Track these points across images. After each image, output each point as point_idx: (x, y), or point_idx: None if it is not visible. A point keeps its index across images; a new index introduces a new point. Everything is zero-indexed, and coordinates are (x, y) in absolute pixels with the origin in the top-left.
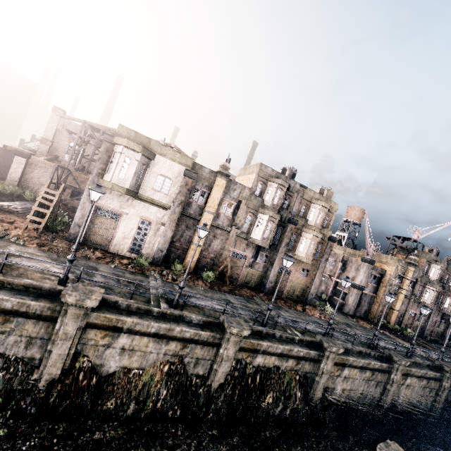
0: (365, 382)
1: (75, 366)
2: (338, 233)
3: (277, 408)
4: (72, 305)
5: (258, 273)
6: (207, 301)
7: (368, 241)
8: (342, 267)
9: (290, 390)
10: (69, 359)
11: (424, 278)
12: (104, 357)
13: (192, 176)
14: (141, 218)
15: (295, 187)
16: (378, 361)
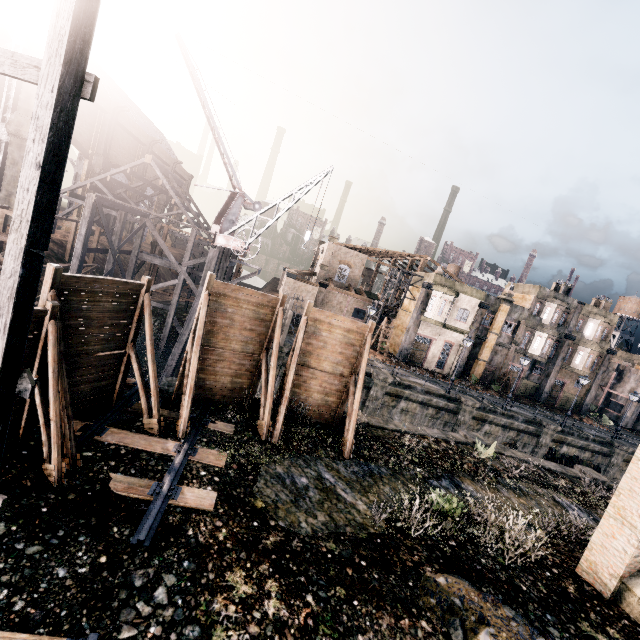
0: None
1: None
2: None
3: None
4: (469, 406)
5: (532, 384)
6: (512, 407)
7: None
8: (616, 377)
9: None
10: None
11: None
12: None
13: (486, 307)
14: (445, 342)
15: (572, 304)
16: None
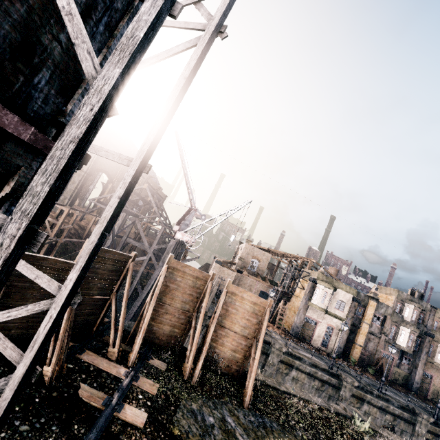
0: None
1: None
2: None
3: None
4: (349, 383)
5: (403, 372)
6: (387, 392)
7: None
8: None
9: None
10: None
11: None
12: None
13: (358, 301)
14: (327, 325)
15: (427, 307)
16: None
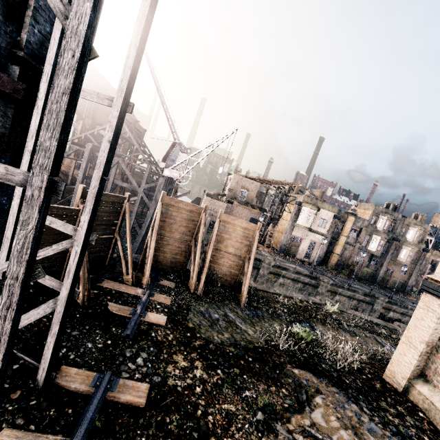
0: None
1: None
2: None
3: None
4: (325, 282)
5: (371, 270)
6: (356, 285)
7: None
8: (431, 268)
9: None
10: None
11: None
12: None
13: (338, 218)
14: (311, 240)
15: (398, 217)
16: None
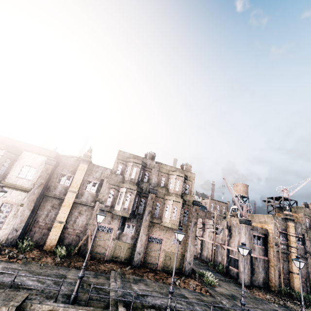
0: None
1: None
2: (233, 207)
3: None
4: None
5: (127, 245)
6: (22, 277)
7: (237, 203)
8: (228, 233)
9: None
10: None
11: (310, 233)
12: None
13: (52, 163)
14: (3, 201)
15: (151, 164)
16: None
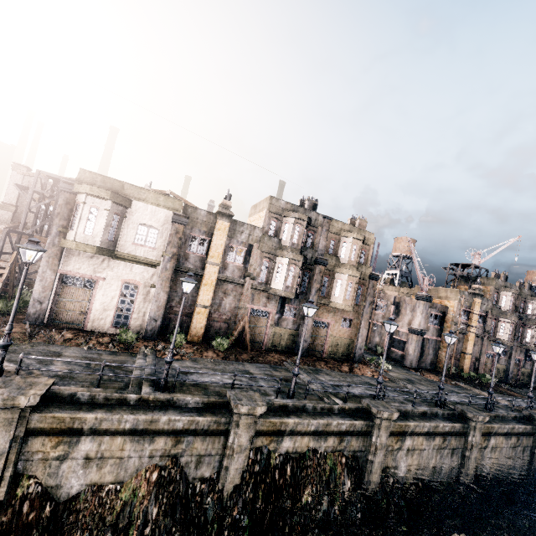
0: (436, 452)
1: (15, 493)
2: (388, 272)
3: (320, 507)
4: None
5: (287, 331)
6: (215, 376)
7: (419, 274)
8: (395, 310)
9: (336, 479)
10: (5, 486)
11: (495, 310)
12: (61, 474)
13: (183, 221)
14: (123, 281)
15: (318, 220)
16: (449, 421)
